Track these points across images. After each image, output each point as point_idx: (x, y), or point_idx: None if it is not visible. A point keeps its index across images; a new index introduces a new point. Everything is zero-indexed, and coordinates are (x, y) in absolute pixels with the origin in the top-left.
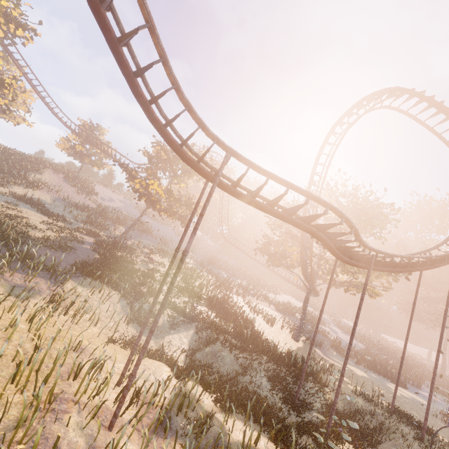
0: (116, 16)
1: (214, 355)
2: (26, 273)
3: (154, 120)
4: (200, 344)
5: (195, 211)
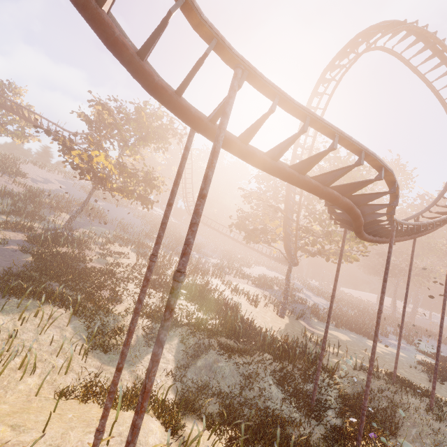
0: None
1: (209, 368)
2: None
3: None
4: (190, 356)
5: (176, 189)
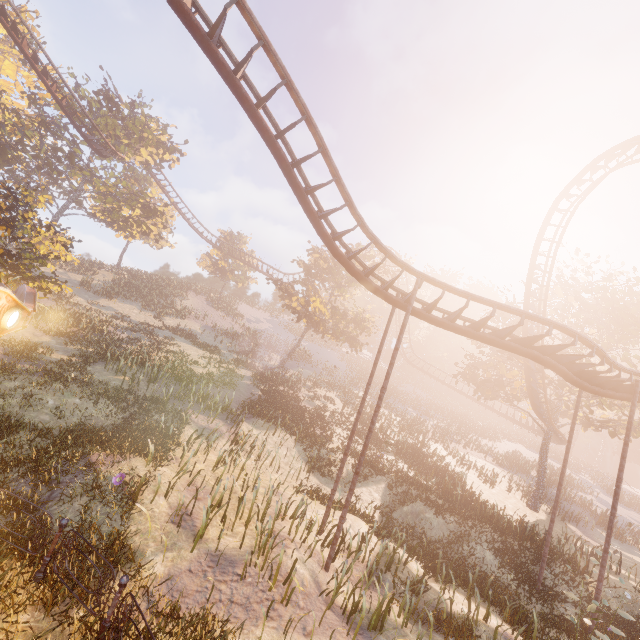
0: (298, 167)
1: (415, 516)
2: (206, 415)
3: (339, 255)
4: (396, 501)
5: (383, 341)
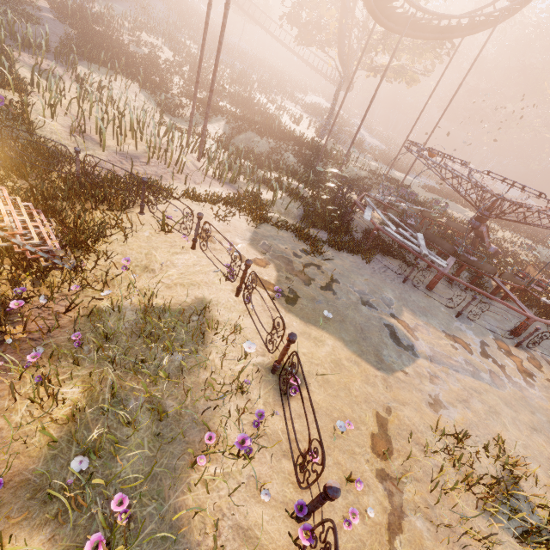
0: None
1: (248, 141)
2: (28, 53)
3: None
4: (234, 133)
5: None
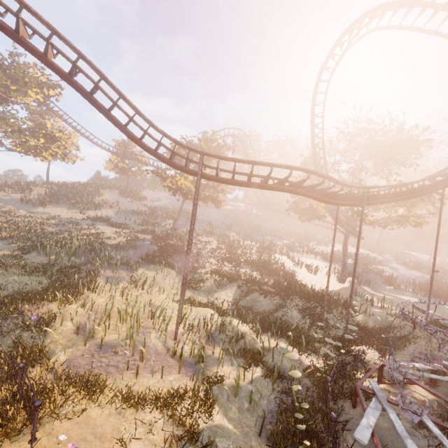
0: (103, 91)
1: (253, 301)
2: (112, 269)
3: (147, 150)
4: (242, 295)
5: (197, 200)
